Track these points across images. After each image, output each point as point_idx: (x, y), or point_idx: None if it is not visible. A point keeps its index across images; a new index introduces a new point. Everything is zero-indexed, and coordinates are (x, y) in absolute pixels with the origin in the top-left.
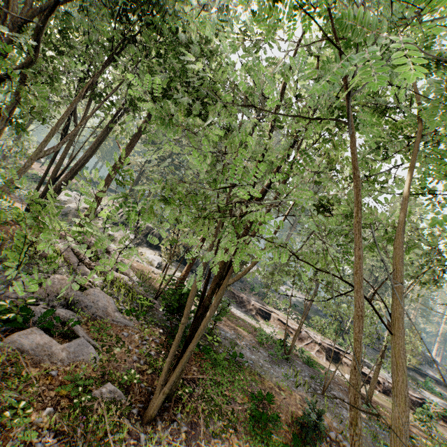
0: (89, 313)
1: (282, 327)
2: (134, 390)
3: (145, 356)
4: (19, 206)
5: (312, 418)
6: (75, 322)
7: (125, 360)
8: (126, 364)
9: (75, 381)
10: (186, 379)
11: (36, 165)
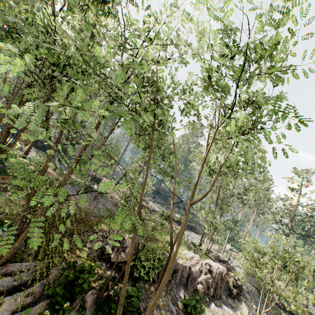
0: None
1: None
2: None
3: None
4: None
5: None
6: None
7: None
8: None
9: None
10: None
11: None
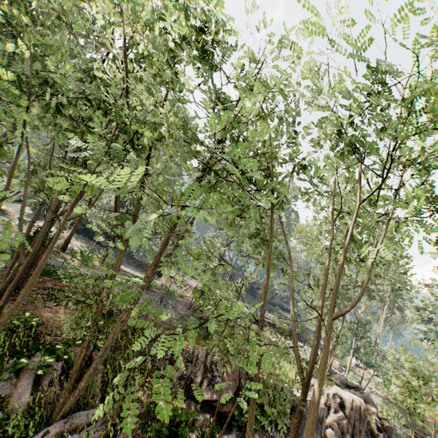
0: None
1: (169, 280)
2: None
3: None
4: None
5: None
6: None
7: None
8: None
9: None
10: (38, 288)
11: None
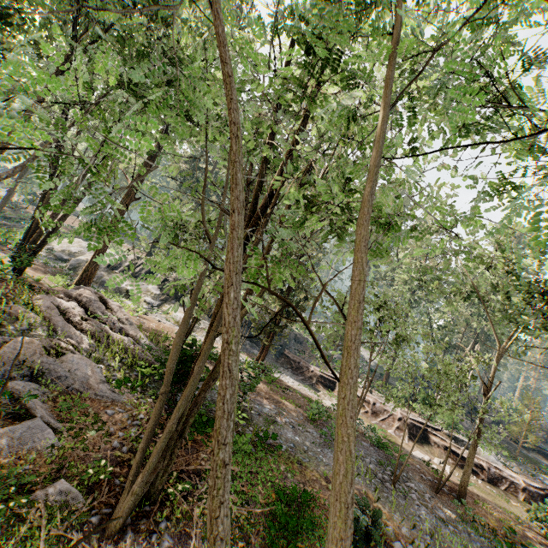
0: (62, 385)
1: None
2: (102, 488)
3: (132, 441)
4: (9, 259)
5: (361, 523)
6: (32, 397)
7: (99, 447)
8: (98, 453)
9: (7, 479)
10: (187, 471)
11: (48, 213)
